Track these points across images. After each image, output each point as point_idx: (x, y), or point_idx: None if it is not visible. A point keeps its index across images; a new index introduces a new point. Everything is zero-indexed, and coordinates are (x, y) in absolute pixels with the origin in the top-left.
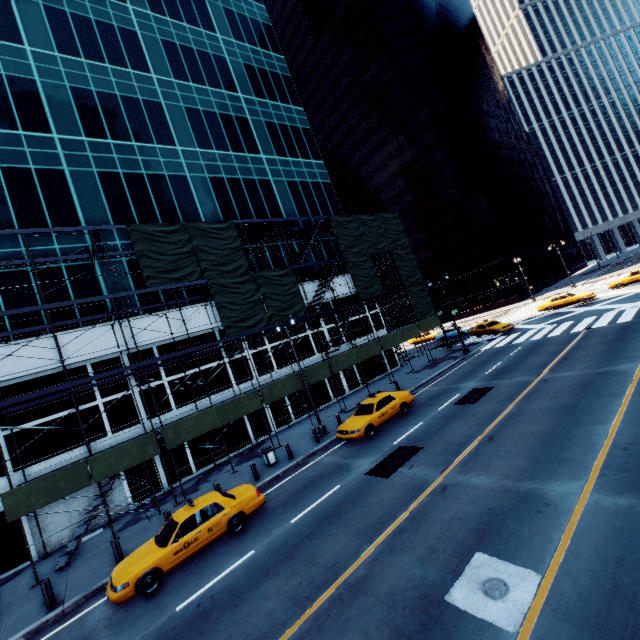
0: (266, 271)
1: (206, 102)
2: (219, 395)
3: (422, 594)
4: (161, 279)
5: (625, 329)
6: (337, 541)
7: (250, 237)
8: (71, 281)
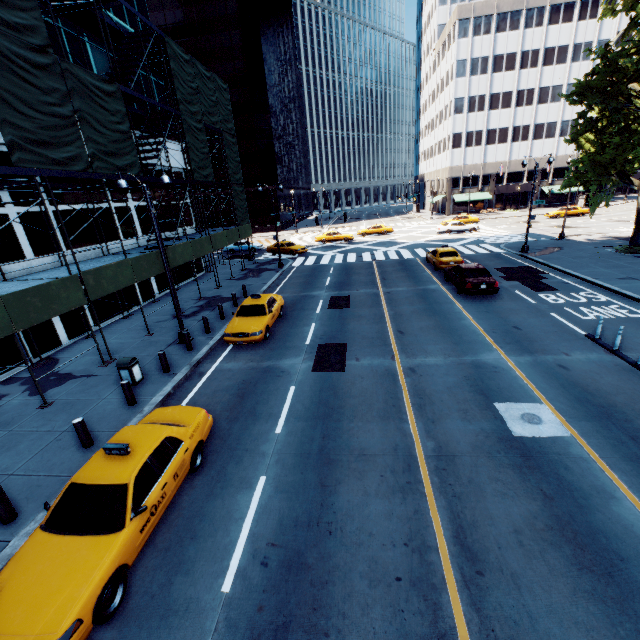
0: (81, 69)
1: None
2: None
3: (497, 439)
4: None
5: (403, 264)
6: (369, 431)
7: None
8: None
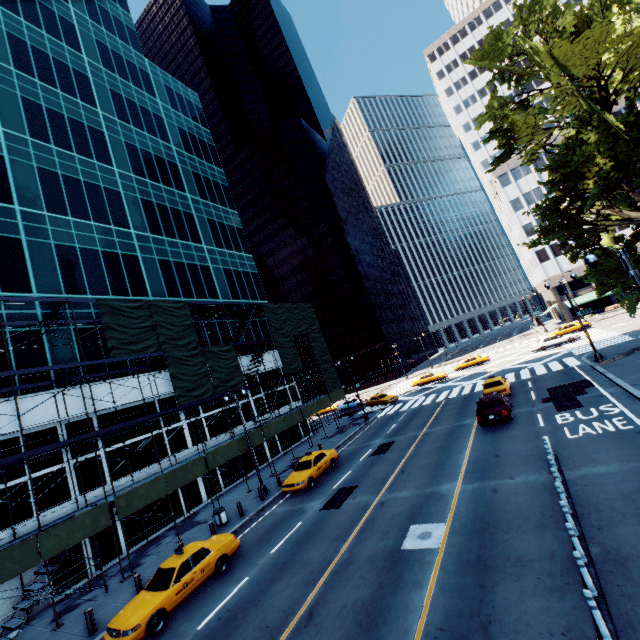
0: (213, 346)
1: (159, 196)
2: (156, 465)
3: (388, 551)
4: (124, 350)
5: (466, 398)
6: (319, 549)
7: (193, 314)
8: (14, 347)
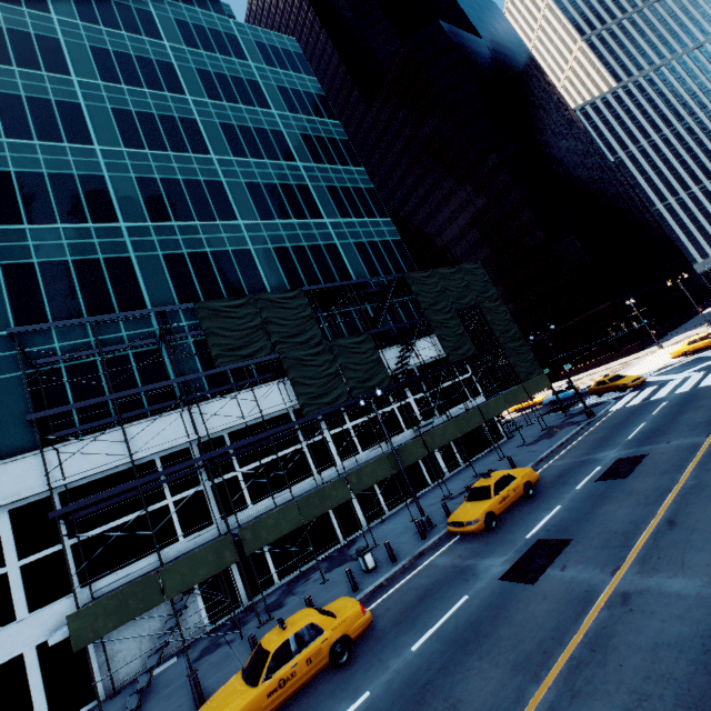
0: (342, 339)
1: (265, 175)
2: (299, 486)
3: None
4: (231, 357)
5: None
6: (485, 679)
7: (320, 305)
8: (138, 368)
